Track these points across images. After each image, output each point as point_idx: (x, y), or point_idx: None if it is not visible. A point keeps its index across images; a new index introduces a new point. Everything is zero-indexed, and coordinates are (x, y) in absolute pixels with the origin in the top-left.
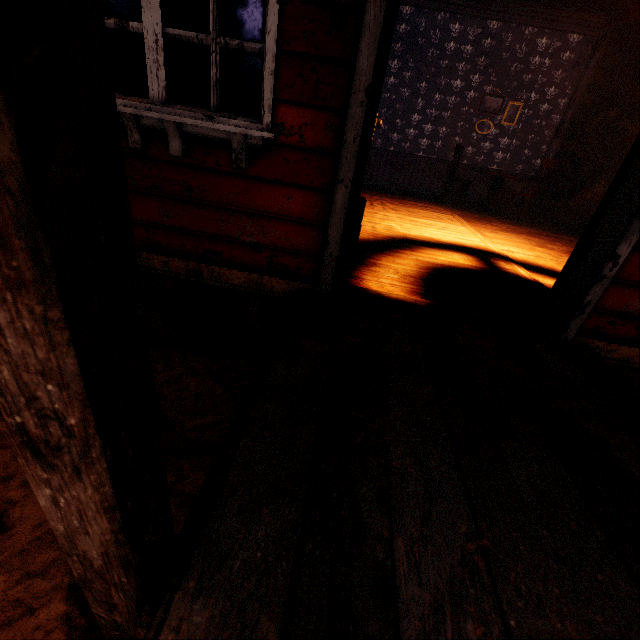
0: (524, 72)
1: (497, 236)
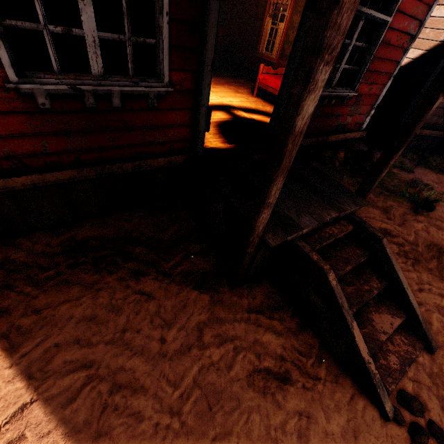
0: None
1: (218, 90)
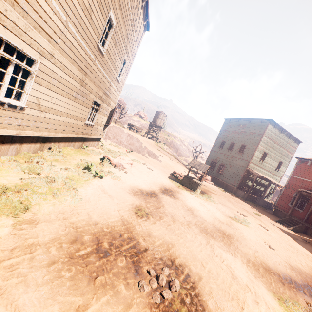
0: None
1: None
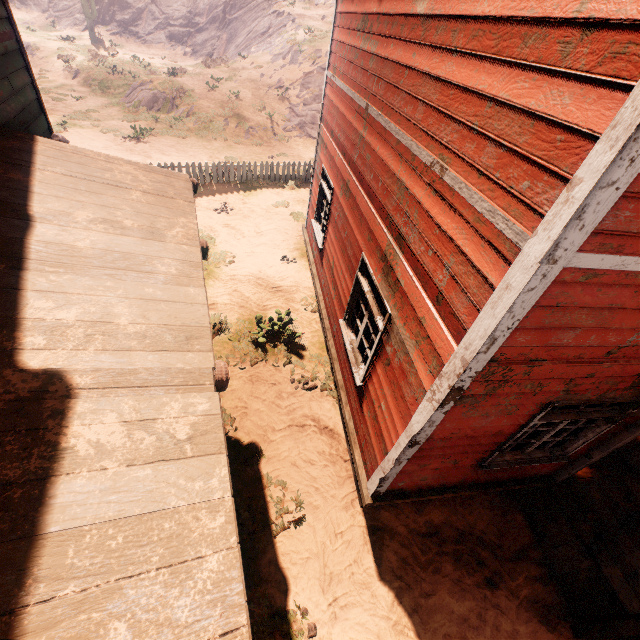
0: None
1: None
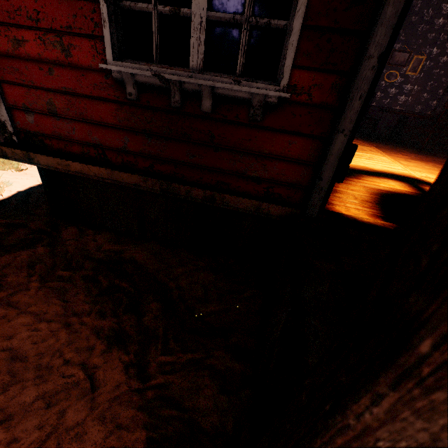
0: (429, 31)
1: (411, 164)
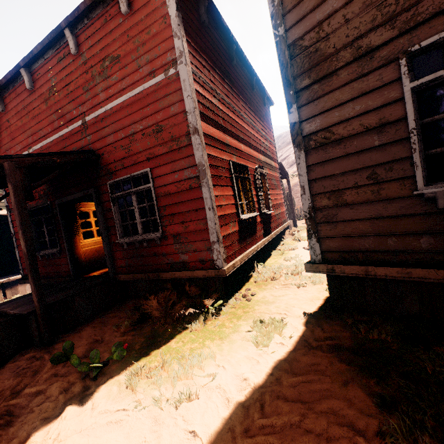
0: None
1: None
